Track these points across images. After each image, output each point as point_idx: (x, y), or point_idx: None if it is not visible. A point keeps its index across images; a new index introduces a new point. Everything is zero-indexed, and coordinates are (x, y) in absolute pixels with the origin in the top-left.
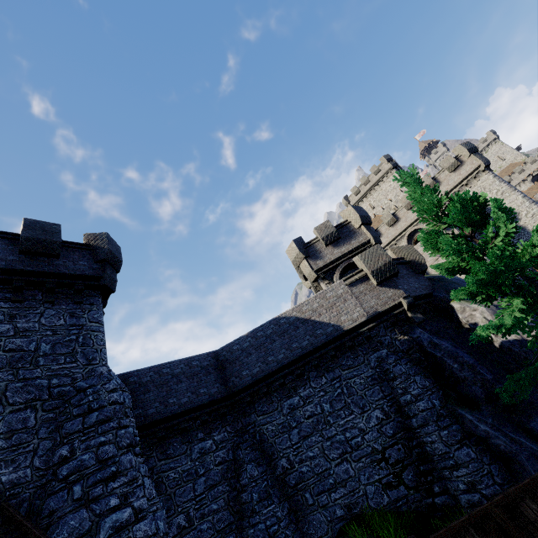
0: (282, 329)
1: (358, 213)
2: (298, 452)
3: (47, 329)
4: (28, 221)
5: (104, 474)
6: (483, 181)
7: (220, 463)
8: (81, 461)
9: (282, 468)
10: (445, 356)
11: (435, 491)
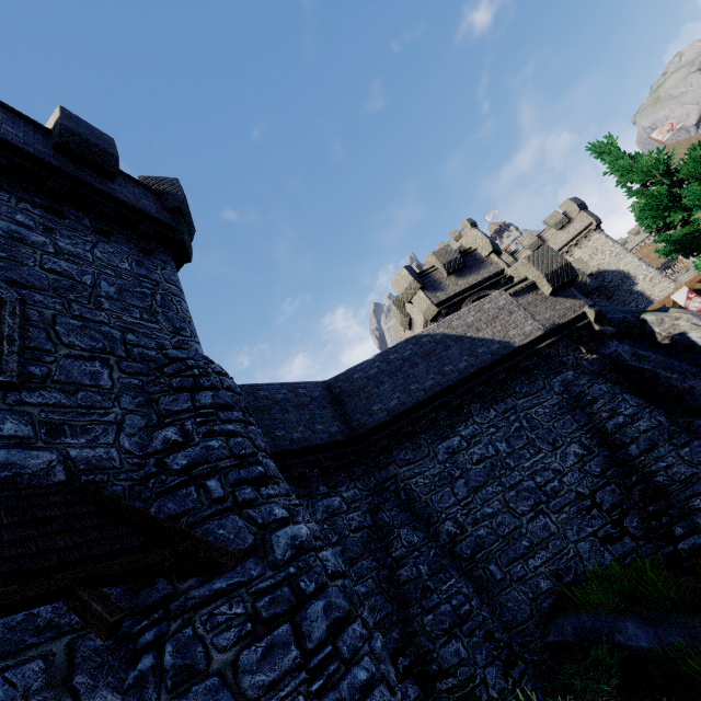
0: (425, 350)
1: (487, 237)
2: (468, 510)
3: (106, 267)
4: (66, 111)
5: (249, 473)
6: (595, 242)
7: (357, 529)
8: (207, 449)
9: (448, 535)
10: (657, 367)
11: (676, 534)
